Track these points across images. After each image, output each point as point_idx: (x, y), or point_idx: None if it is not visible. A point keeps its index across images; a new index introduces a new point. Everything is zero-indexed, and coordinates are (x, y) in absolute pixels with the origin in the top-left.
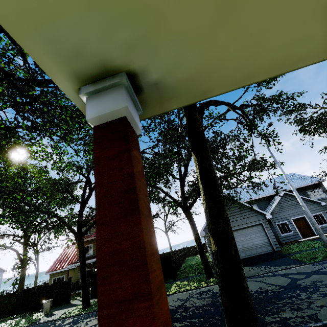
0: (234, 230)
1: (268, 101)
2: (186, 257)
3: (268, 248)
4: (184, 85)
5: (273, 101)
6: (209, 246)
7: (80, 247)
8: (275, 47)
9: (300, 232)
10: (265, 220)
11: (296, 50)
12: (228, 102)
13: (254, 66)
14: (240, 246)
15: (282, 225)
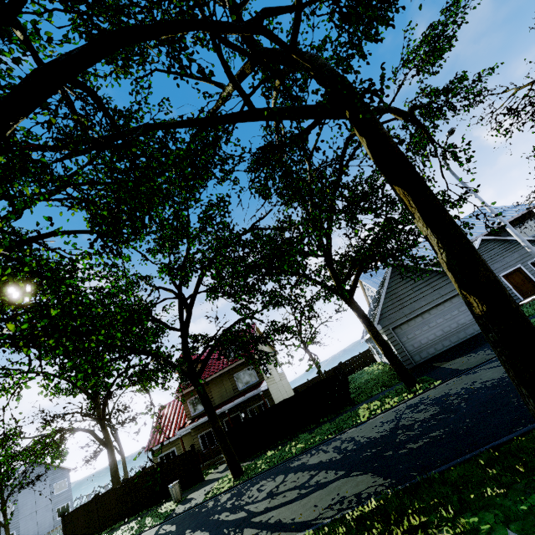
0: (424, 312)
1: (443, 94)
2: (347, 376)
3: None
4: None
5: (454, 91)
6: (392, 344)
7: (202, 394)
8: None
9: (518, 291)
10: None
11: None
12: (394, 107)
13: None
14: (439, 332)
15: None
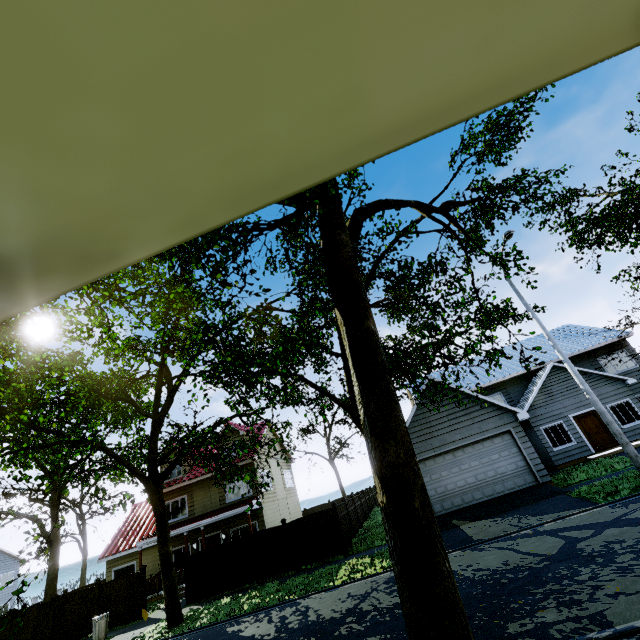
0: (457, 448)
1: (499, 191)
2: (374, 507)
3: (526, 479)
4: (49, 250)
5: (508, 190)
6: None
7: (156, 505)
8: (193, 168)
9: (590, 440)
10: (517, 424)
11: (252, 166)
12: (415, 202)
13: (180, 202)
14: (471, 479)
15: (554, 429)
